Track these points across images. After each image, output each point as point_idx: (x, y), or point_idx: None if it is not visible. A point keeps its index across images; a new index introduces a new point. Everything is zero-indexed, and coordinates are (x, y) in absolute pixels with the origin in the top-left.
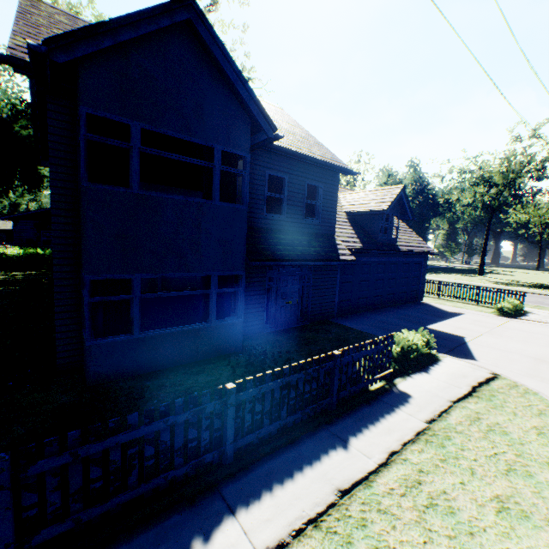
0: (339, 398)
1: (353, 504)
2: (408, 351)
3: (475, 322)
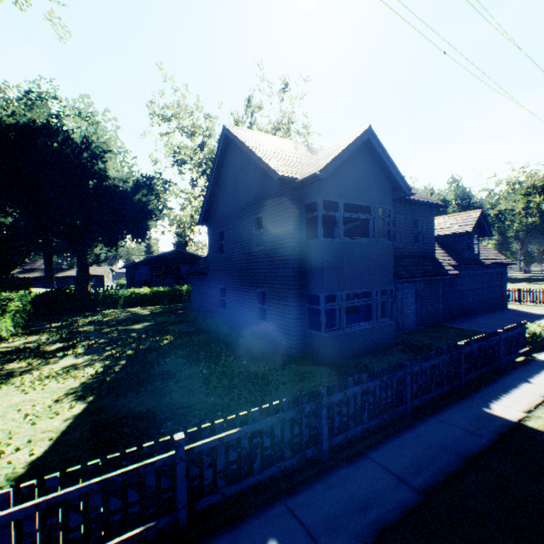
0: (502, 362)
1: None
2: (532, 337)
3: None
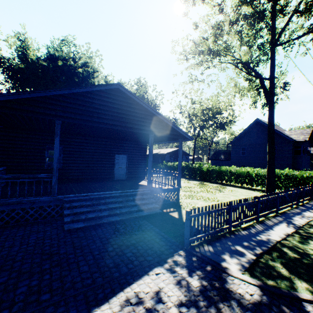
0: None
1: None
2: None
3: None
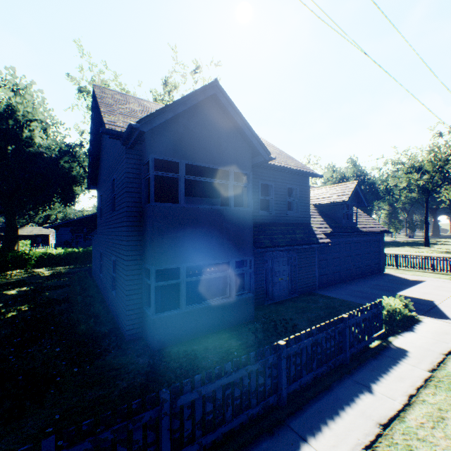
0: (350, 353)
1: (396, 434)
2: (393, 314)
3: (438, 288)
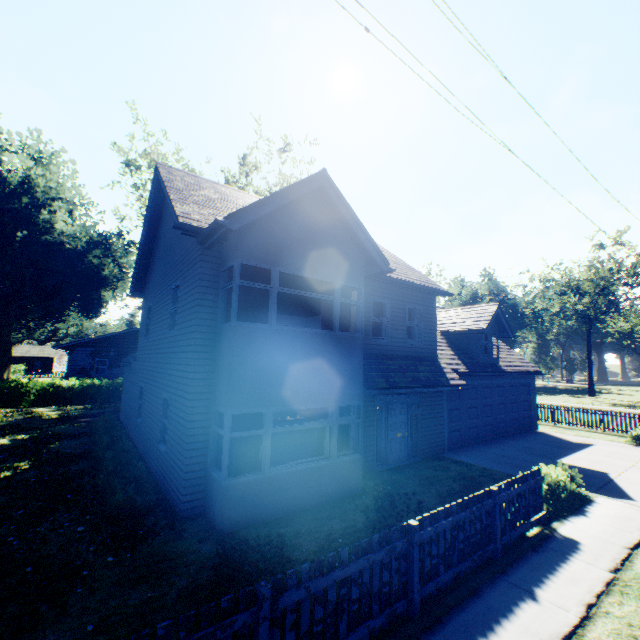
0: (501, 544)
1: None
2: (555, 489)
3: (612, 455)
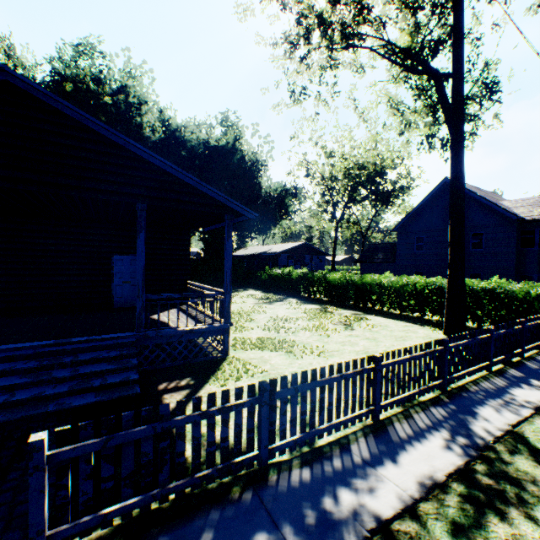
0: None
1: None
2: None
3: None
